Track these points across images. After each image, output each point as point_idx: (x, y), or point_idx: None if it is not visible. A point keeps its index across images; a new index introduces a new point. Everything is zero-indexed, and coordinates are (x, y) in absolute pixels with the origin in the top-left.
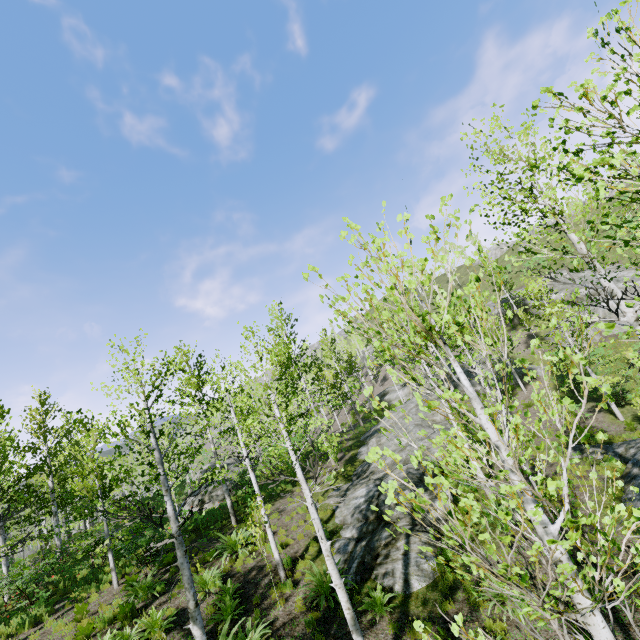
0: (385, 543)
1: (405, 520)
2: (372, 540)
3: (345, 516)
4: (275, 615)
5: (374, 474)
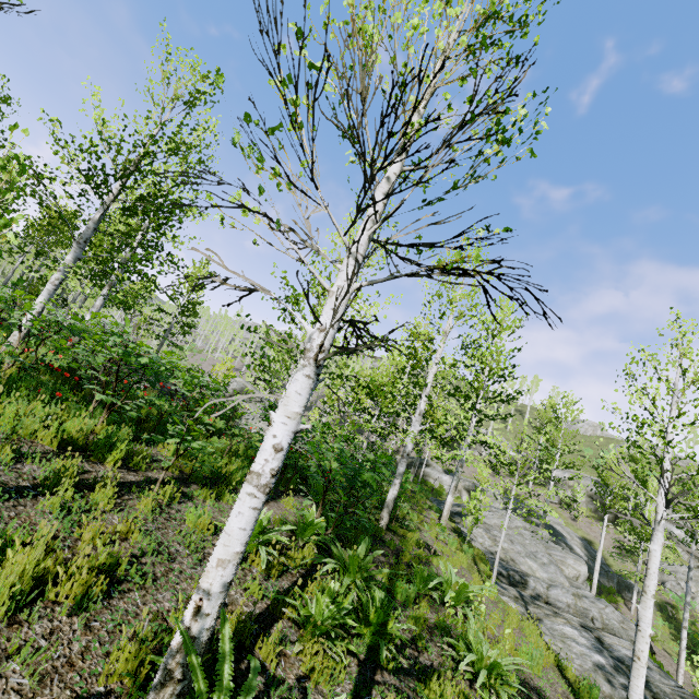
0: None
1: None
2: None
3: (587, 670)
4: None
5: (551, 605)
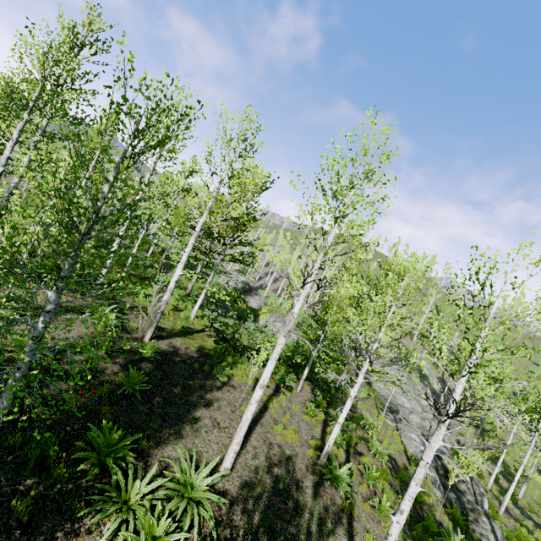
0: (469, 508)
1: (471, 497)
2: (461, 499)
3: (416, 452)
4: (438, 518)
5: (408, 423)
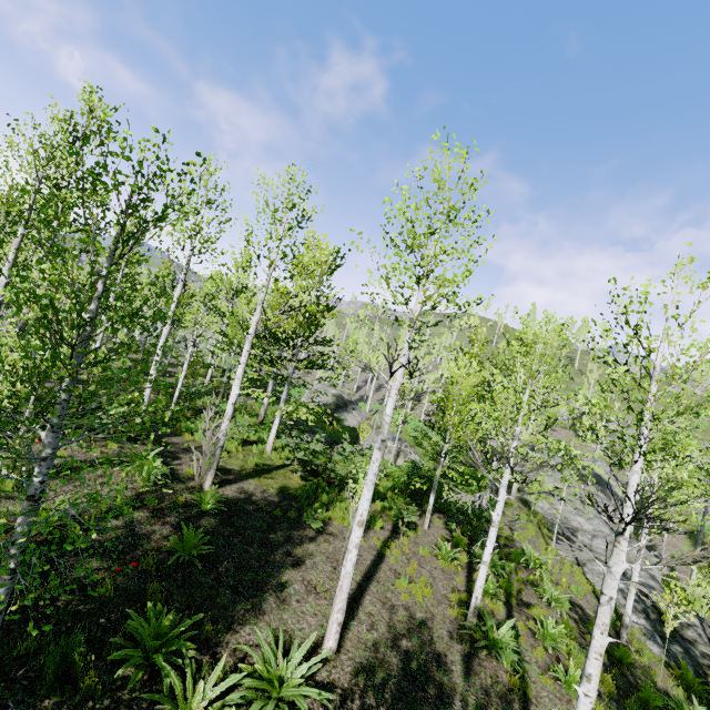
0: (706, 664)
1: (705, 648)
2: (691, 652)
3: None
4: (661, 685)
5: (593, 552)
